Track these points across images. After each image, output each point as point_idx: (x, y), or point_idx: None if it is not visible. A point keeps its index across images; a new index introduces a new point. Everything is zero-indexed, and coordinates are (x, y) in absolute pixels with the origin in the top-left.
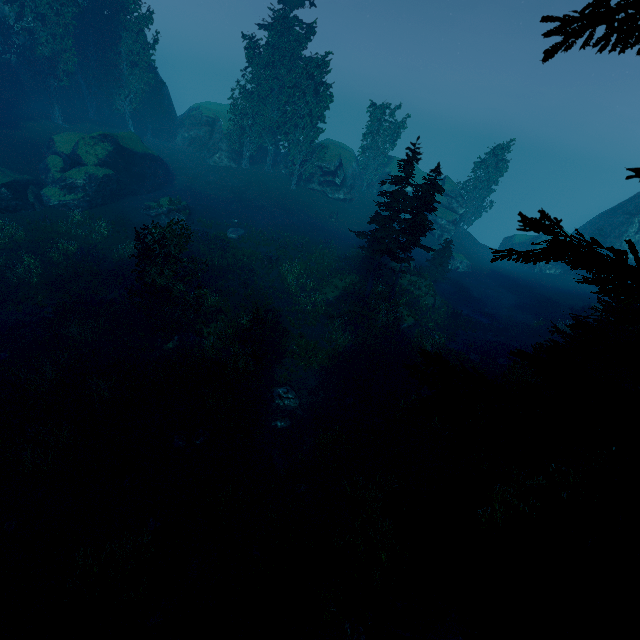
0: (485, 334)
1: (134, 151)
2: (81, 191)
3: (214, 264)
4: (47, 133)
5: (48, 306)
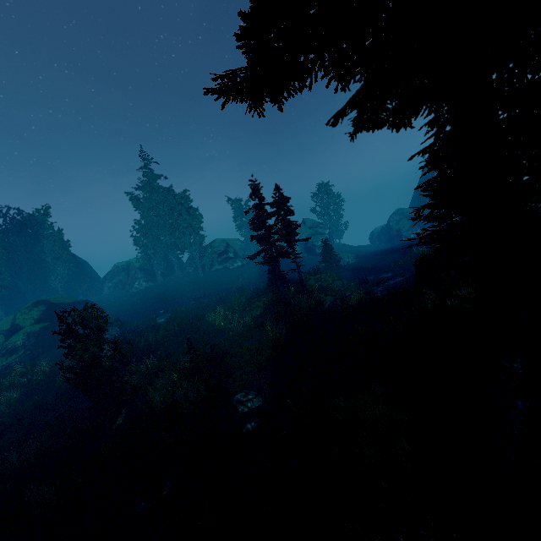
0: (394, 280)
1: (65, 303)
2: (21, 349)
3: (149, 342)
4: None
5: None
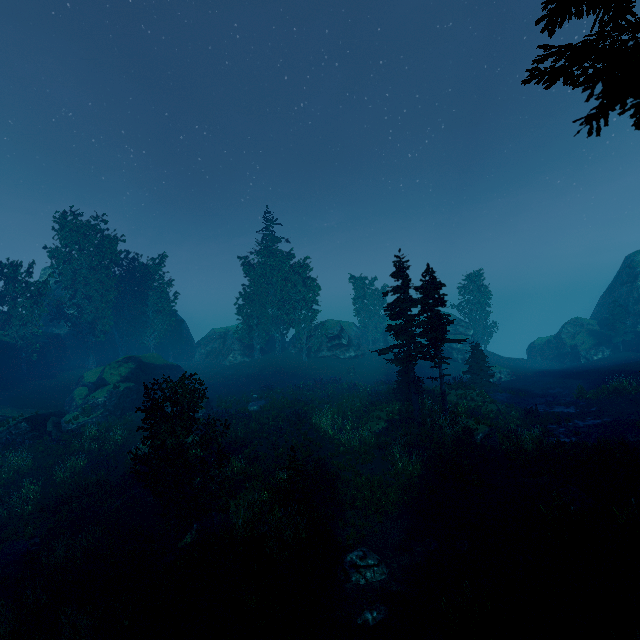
0: (583, 420)
1: (155, 364)
2: (101, 408)
3: (237, 434)
4: (79, 376)
5: (36, 537)
